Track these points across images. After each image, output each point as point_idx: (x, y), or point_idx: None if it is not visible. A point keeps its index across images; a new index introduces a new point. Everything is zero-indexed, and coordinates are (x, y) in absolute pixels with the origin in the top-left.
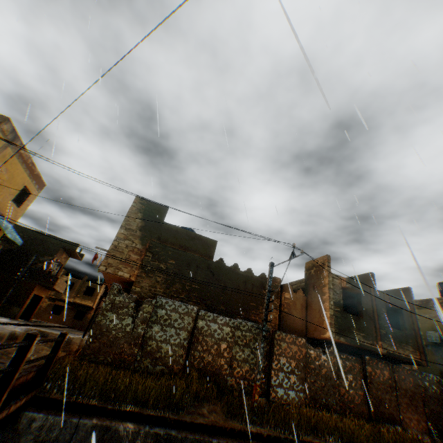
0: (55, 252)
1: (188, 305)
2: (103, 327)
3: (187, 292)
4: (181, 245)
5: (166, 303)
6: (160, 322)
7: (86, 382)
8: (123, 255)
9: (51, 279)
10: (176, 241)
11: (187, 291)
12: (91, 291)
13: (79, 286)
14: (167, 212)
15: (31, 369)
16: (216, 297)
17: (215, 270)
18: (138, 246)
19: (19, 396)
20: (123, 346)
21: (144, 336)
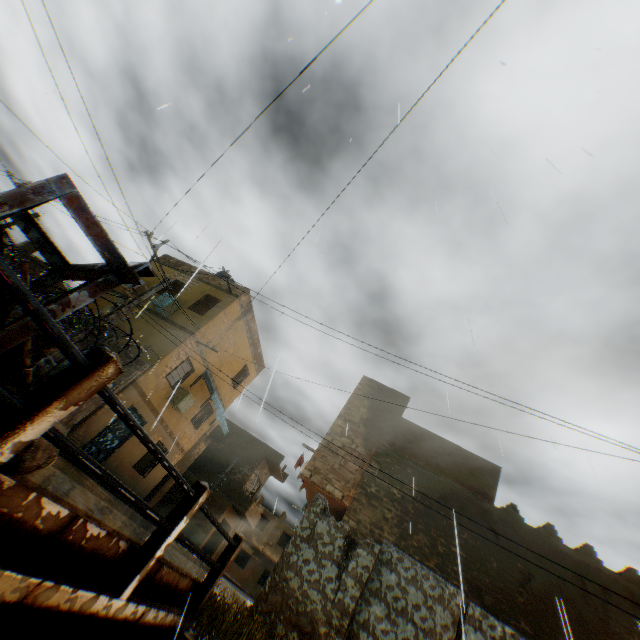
0: (257, 461)
1: (443, 580)
2: (292, 566)
3: (441, 557)
4: (430, 461)
5: (399, 560)
6: (386, 597)
7: (247, 638)
8: (337, 458)
9: (244, 499)
10: (420, 453)
11: (440, 554)
12: (286, 540)
13: (274, 527)
14: (407, 402)
15: (186, 571)
16: (505, 592)
17: (500, 525)
18: (360, 450)
19: (159, 603)
20: (316, 620)
21: (354, 616)
